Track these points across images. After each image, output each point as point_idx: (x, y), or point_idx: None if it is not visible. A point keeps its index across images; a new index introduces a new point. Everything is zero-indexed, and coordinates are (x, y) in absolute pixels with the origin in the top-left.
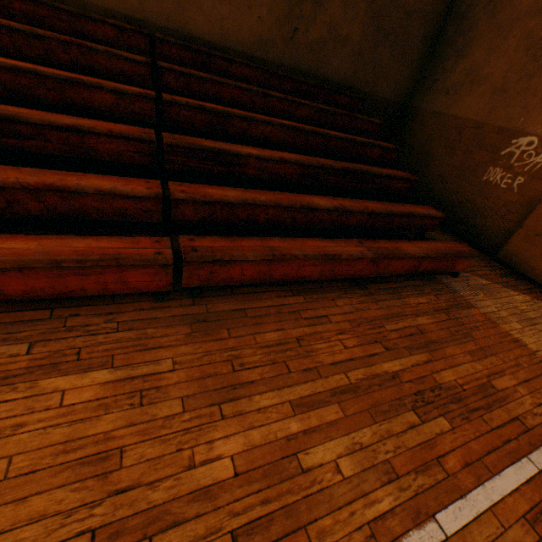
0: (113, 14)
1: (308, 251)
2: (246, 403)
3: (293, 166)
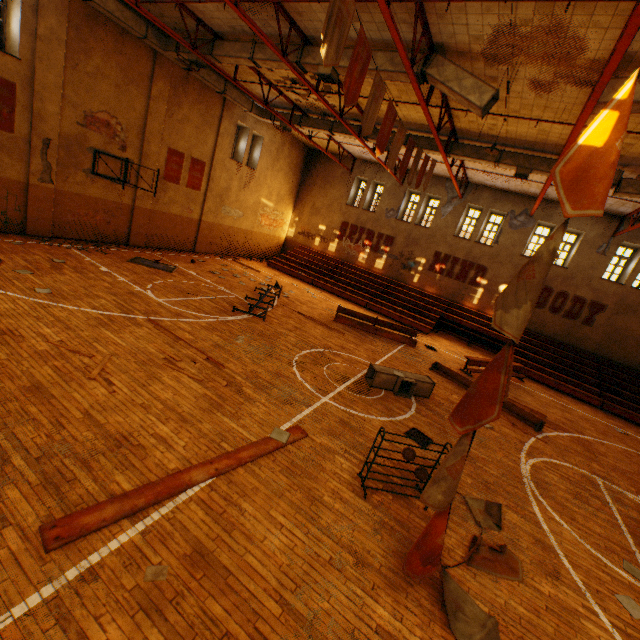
0: (586, 351)
1: (636, 414)
2: (614, 421)
3: (639, 400)
